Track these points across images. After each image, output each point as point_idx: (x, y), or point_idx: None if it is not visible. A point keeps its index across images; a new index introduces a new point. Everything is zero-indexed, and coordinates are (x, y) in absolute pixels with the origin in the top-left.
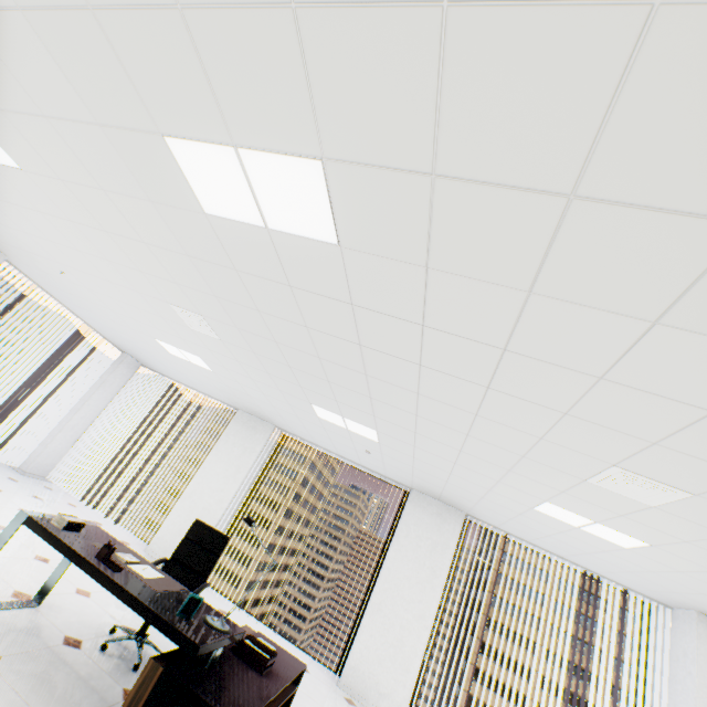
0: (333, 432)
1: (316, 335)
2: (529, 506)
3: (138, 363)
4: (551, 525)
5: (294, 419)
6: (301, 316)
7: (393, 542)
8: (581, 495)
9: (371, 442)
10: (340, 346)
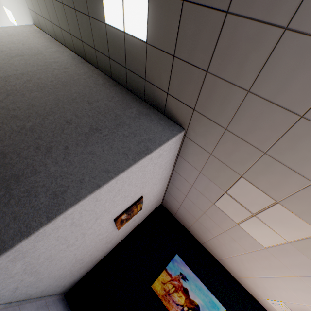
0: None
1: None
2: None
3: None
4: None
5: None
6: None
7: None
8: None
9: None
10: None
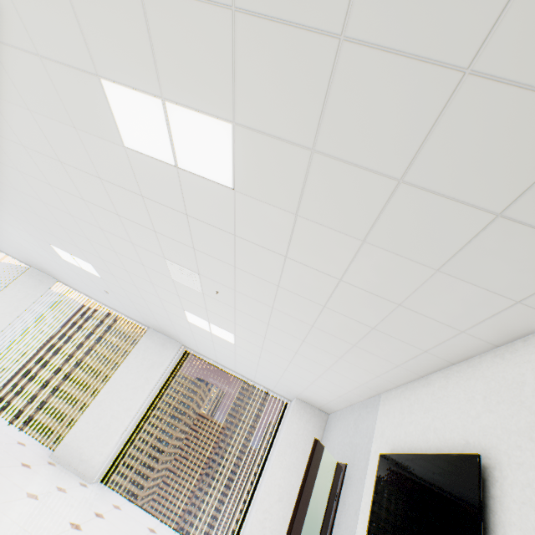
0: (81, 275)
1: None
2: (186, 319)
3: None
4: (206, 336)
5: (58, 267)
6: None
7: (125, 362)
8: (185, 296)
9: (100, 279)
10: (15, 174)
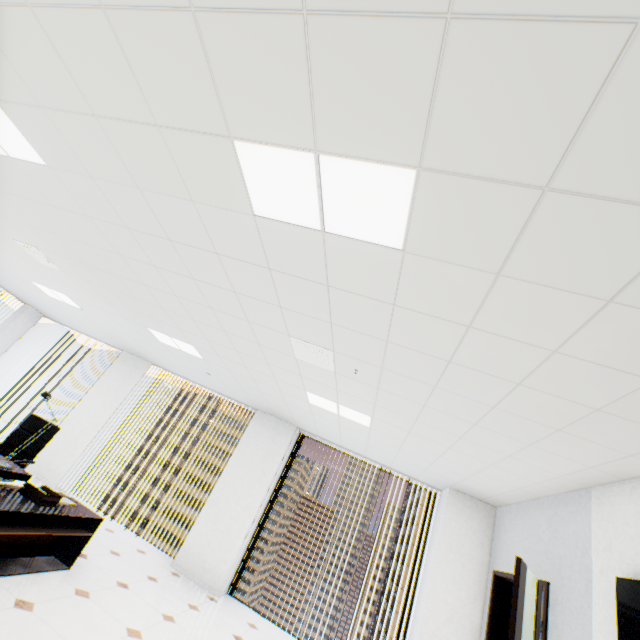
0: (179, 357)
1: (97, 251)
2: (307, 401)
3: (40, 314)
4: (330, 418)
5: (154, 350)
6: (78, 234)
7: (235, 452)
8: (309, 375)
9: (201, 361)
10: (114, 259)
